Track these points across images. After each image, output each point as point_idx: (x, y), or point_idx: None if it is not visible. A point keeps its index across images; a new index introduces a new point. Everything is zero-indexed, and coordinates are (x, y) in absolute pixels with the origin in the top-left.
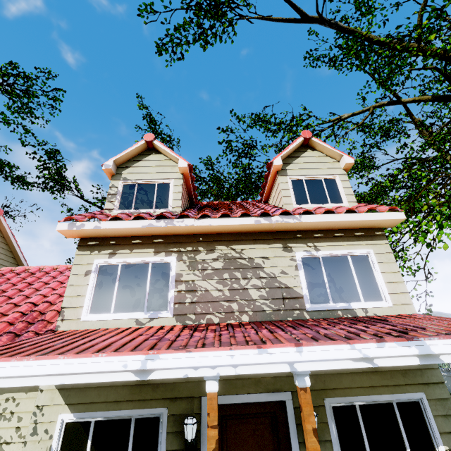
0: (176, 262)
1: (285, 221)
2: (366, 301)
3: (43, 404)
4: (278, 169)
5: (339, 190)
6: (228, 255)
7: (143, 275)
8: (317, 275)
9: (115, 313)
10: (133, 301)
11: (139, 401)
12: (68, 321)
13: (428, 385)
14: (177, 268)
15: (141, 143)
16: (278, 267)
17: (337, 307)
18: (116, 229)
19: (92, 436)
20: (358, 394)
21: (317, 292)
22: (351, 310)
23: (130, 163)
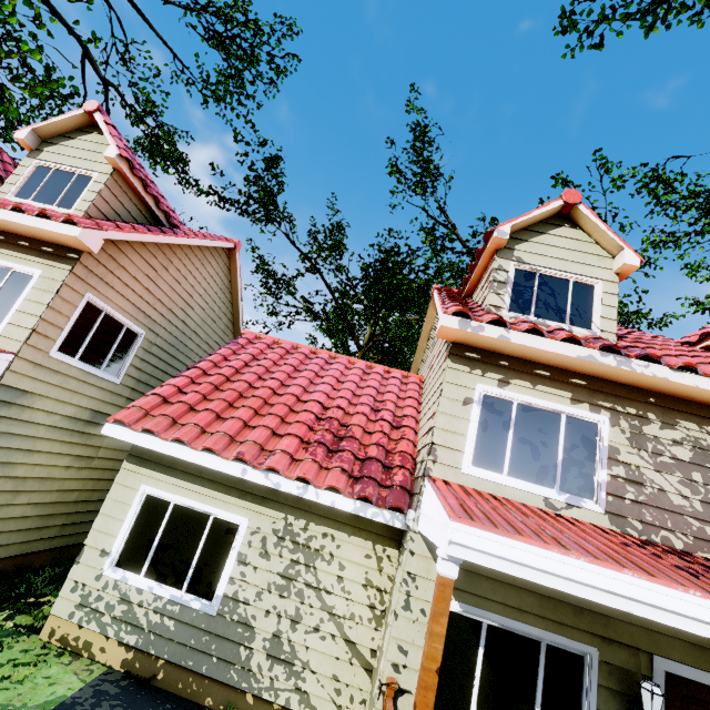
0: (608, 426)
1: None
2: None
3: (416, 572)
4: None
5: None
6: (701, 442)
7: (551, 430)
8: None
9: (511, 478)
10: (536, 468)
11: (553, 622)
12: (443, 466)
13: None
14: (611, 438)
15: (556, 204)
16: None
17: None
18: (531, 348)
19: (483, 643)
20: None
21: None
22: None
23: (527, 233)
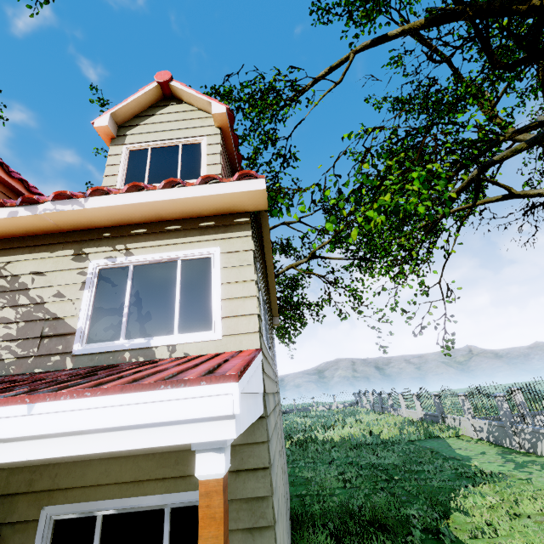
0: None
1: (57, 209)
2: (184, 332)
3: None
4: (111, 135)
5: (201, 159)
6: None
7: None
8: (116, 296)
9: None
10: None
11: None
12: None
13: (237, 473)
14: None
15: None
16: (54, 287)
17: (126, 346)
18: None
19: None
20: (106, 496)
21: (106, 322)
22: (149, 349)
23: None
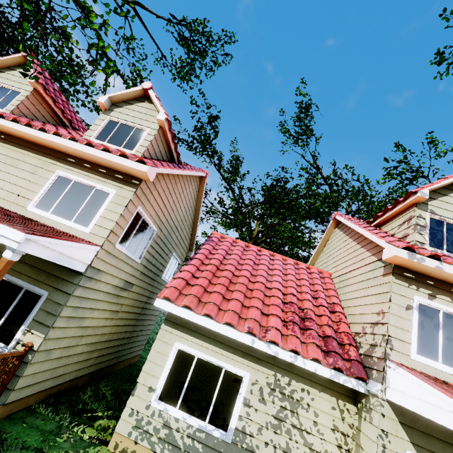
0: None
1: None
2: None
3: (388, 430)
4: None
5: None
6: None
7: None
8: None
9: (445, 365)
10: None
11: None
12: (397, 353)
13: None
14: None
15: None
16: None
17: None
18: None
19: None
20: None
21: None
22: None
23: (435, 194)
